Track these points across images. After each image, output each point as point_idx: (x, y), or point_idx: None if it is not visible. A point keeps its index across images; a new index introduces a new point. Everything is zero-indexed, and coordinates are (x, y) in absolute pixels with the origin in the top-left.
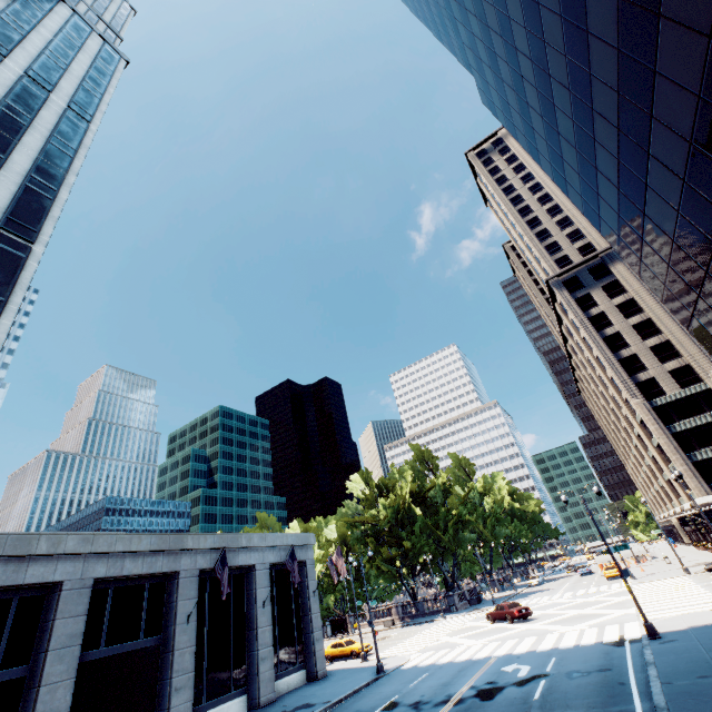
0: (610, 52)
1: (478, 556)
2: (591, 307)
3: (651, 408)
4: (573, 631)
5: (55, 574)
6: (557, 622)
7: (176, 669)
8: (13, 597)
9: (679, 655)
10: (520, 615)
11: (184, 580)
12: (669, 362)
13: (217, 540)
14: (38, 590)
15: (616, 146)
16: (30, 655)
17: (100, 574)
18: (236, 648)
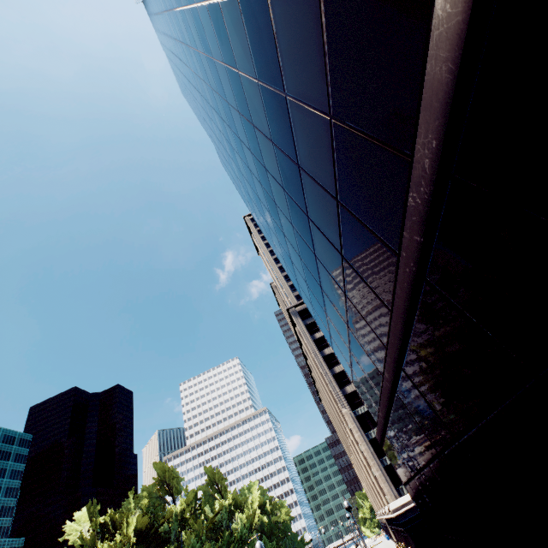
0: (224, 71)
1: None
2: (316, 332)
3: (355, 417)
4: None
5: None
6: None
7: None
8: None
9: None
10: None
11: None
12: None
13: None
14: None
15: (256, 170)
16: None
17: None
18: None
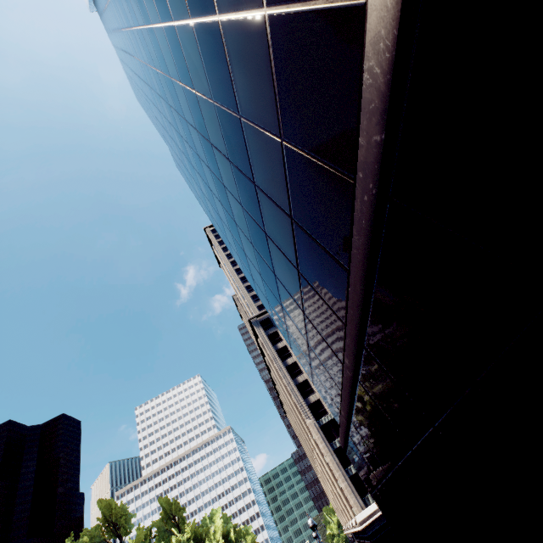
0: (163, 35)
1: None
2: (278, 341)
3: (319, 427)
4: None
5: None
6: None
7: None
8: None
9: None
10: None
11: None
12: None
13: None
14: None
15: (204, 152)
16: None
17: None
18: None
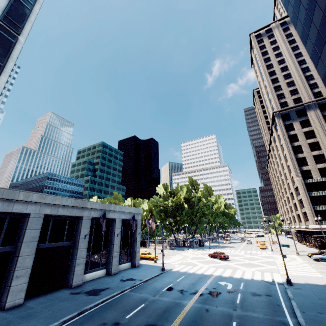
0: None
1: (208, 229)
2: (291, 130)
3: (304, 183)
4: (249, 271)
5: (26, 210)
6: (240, 264)
7: (78, 256)
8: (7, 217)
9: (305, 298)
10: (224, 258)
11: (84, 220)
12: (320, 164)
13: (101, 205)
14: (18, 215)
15: None
16: (14, 242)
17: (47, 213)
18: (104, 250)
